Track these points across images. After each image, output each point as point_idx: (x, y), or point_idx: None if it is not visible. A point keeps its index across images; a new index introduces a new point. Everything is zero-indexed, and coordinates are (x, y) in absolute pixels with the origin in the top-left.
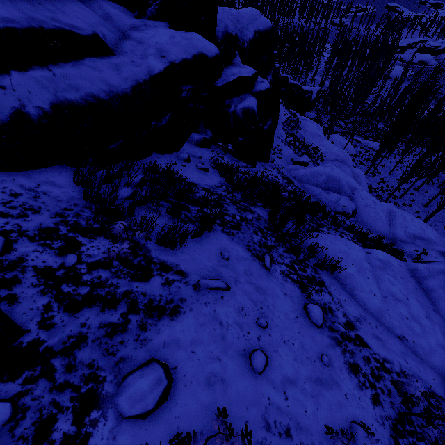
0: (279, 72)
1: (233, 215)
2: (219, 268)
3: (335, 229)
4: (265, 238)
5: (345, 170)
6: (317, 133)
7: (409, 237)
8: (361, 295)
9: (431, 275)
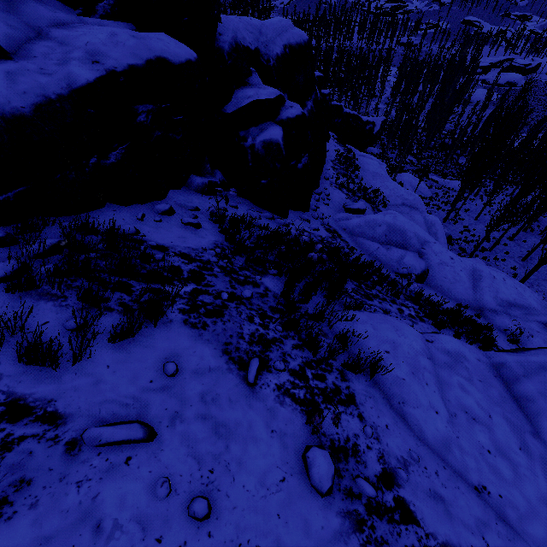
0: (329, 100)
1: (219, 293)
2: (148, 394)
3: (392, 301)
4: (265, 327)
5: (416, 217)
6: (379, 172)
7: (502, 305)
8: (415, 414)
9: (526, 374)
